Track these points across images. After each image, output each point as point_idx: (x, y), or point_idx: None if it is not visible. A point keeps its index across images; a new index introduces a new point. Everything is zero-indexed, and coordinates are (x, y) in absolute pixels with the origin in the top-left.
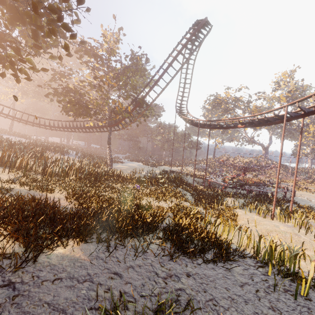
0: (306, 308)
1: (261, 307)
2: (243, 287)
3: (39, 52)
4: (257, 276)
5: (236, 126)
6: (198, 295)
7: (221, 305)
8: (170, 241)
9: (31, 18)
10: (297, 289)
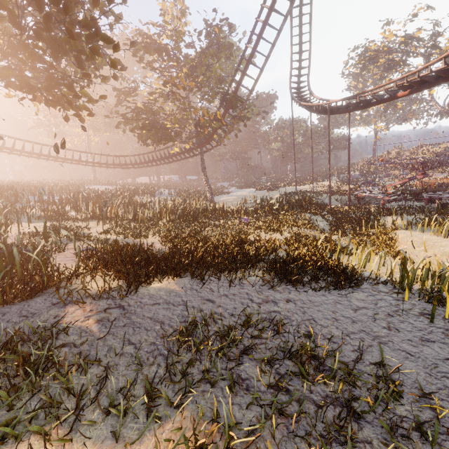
0: (443, 330)
1: (372, 327)
2: (357, 310)
3: (90, 80)
4: (385, 301)
5: (395, 96)
6: (294, 316)
7: (319, 324)
8: (272, 272)
9: (70, 44)
10: (433, 310)
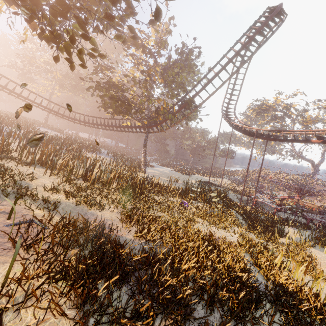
0: None
1: None
2: None
3: (107, 27)
4: None
5: (309, 140)
6: None
7: None
8: None
9: None
10: None
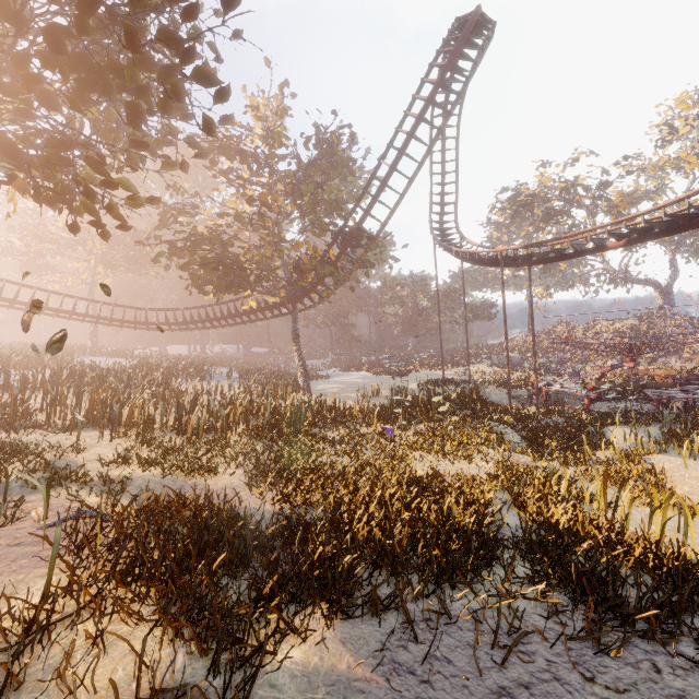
0: None
1: None
2: None
3: (142, 159)
4: None
5: (604, 246)
6: None
7: None
8: (567, 588)
9: (122, 76)
10: None
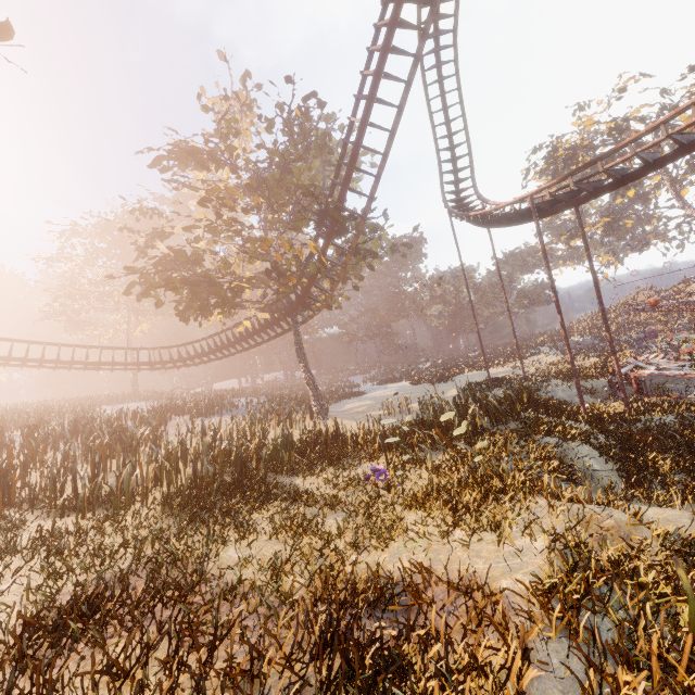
0: None
1: None
2: None
3: None
4: None
5: (693, 142)
6: None
7: None
8: None
9: None
10: None
